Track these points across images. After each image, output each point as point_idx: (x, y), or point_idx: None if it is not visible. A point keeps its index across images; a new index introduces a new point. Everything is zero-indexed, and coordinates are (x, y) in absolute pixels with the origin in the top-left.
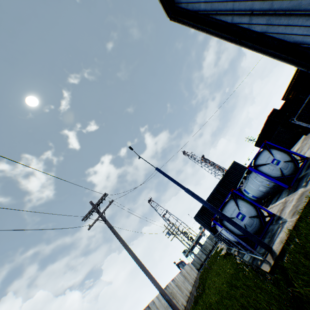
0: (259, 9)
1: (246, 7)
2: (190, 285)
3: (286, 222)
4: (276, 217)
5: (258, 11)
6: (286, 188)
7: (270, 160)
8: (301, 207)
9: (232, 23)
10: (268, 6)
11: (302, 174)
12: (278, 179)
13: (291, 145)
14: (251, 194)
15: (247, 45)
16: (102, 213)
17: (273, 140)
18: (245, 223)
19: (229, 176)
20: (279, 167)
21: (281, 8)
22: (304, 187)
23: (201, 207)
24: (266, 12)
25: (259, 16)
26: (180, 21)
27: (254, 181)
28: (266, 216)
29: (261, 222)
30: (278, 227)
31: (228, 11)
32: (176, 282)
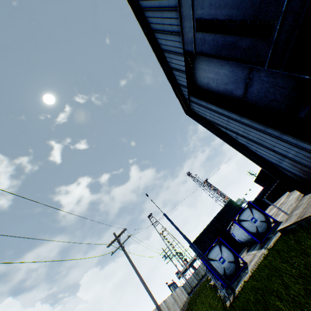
0: (241, 134)
1: (234, 129)
2: (179, 307)
3: (247, 273)
4: (246, 265)
5: (241, 134)
6: (259, 243)
7: (250, 218)
8: (256, 265)
9: (226, 132)
10: (246, 135)
11: (269, 235)
12: (254, 234)
13: (281, 193)
14: (237, 238)
15: (235, 147)
16: (122, 244)
17: (266, 186)
18: (224, 266)
19: (225, 212)
20: (255, 225)
21: (253, 139)
22: (264, 249)
23: (196, 237)
24: (245, 137)
25: (241, 136)
26: (193, 117)
27: (238, 230)
28: (240, 263)
29: (236, 266)
30: (243, 275)
31: (224, 126)
32: (166, 303)
